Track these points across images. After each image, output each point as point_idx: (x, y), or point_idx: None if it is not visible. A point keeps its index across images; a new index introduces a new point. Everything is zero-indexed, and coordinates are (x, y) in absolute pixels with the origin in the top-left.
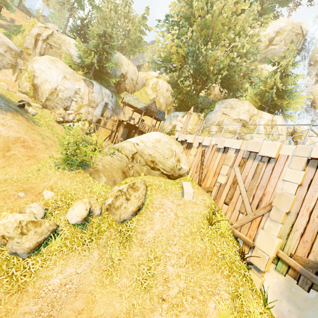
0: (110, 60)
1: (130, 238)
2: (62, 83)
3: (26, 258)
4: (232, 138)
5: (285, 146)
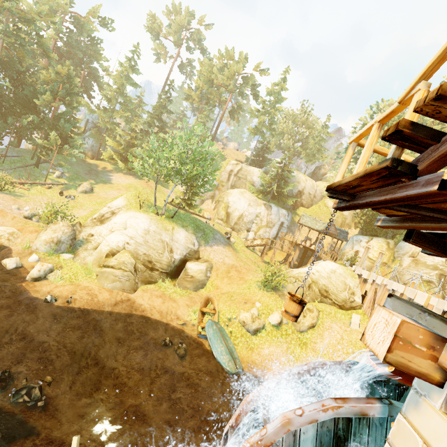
0: (288, 184)
1: (306, 344)
2: (247, 210)
3: (252, 335)
4: (431, 274)
5: (433, 298)
